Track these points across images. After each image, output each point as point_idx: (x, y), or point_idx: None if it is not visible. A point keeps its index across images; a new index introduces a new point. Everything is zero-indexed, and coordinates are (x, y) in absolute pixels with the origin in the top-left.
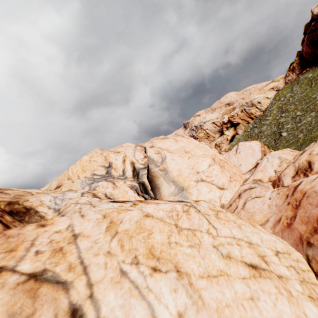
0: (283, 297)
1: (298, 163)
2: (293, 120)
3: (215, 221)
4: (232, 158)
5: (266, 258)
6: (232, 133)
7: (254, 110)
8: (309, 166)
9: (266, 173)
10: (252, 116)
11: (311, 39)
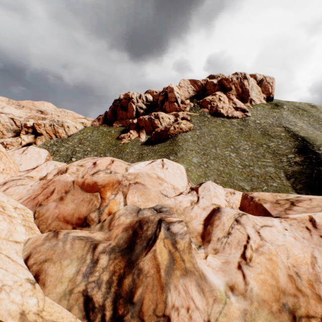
0: (6, 222)
1: (62, 168)
2: (84, 152)
3: None
4: (16, 156)
5: (6, 208)
6: (30, 140)
7: (62, 131)
8: (67, 170)
9: (40, 173)
10: (58, 134)
11: (114, 110)
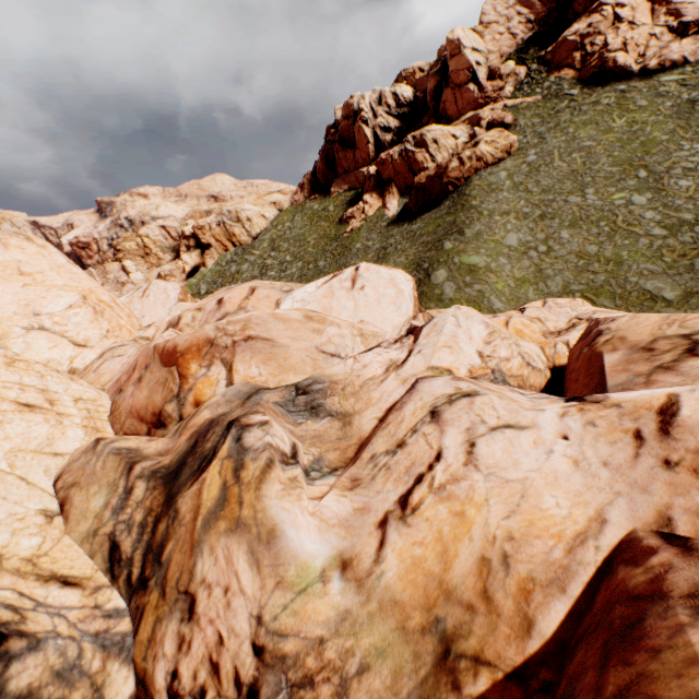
0: (48, 424)
1: (173, 318)
2: (280, 267)
3: (1, 367)
4: (135, 304)
5: (57, 402)
6: (195, 262)
7: (240, 230)
8: (179, 322)
9: None
10: (235, 240)
11: (328, 154)
